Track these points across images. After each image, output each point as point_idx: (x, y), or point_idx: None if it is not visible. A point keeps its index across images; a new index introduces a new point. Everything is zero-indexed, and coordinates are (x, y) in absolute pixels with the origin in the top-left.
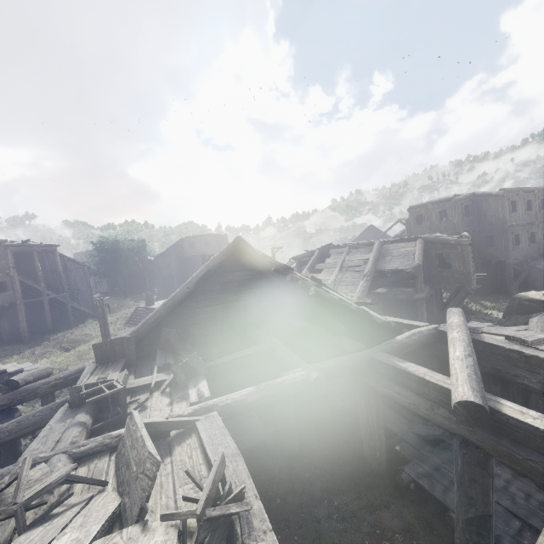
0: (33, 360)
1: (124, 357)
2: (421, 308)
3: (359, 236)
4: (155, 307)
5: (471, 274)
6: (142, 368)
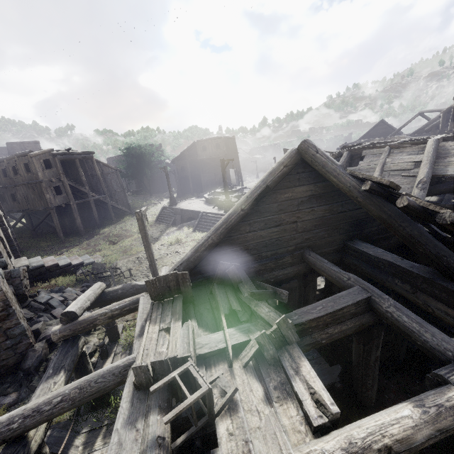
0: (90, 251)
1: (179, 293)
2: None
3: (366, 133)
4: (179, 207)
5: None
6: (200, 306)
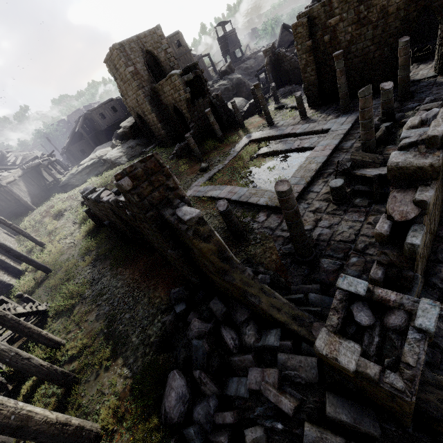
0: None
1: None
2: (90, 143)
3: None
4: None
5: (99, 124)
6: None
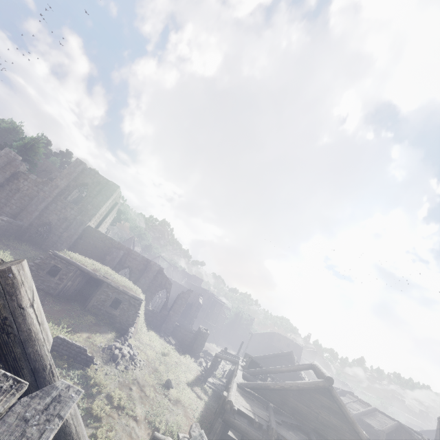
0: None
1: None
2: None
3: (427, 431)
4: None
5: None
6: None
